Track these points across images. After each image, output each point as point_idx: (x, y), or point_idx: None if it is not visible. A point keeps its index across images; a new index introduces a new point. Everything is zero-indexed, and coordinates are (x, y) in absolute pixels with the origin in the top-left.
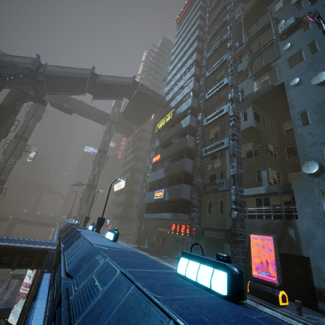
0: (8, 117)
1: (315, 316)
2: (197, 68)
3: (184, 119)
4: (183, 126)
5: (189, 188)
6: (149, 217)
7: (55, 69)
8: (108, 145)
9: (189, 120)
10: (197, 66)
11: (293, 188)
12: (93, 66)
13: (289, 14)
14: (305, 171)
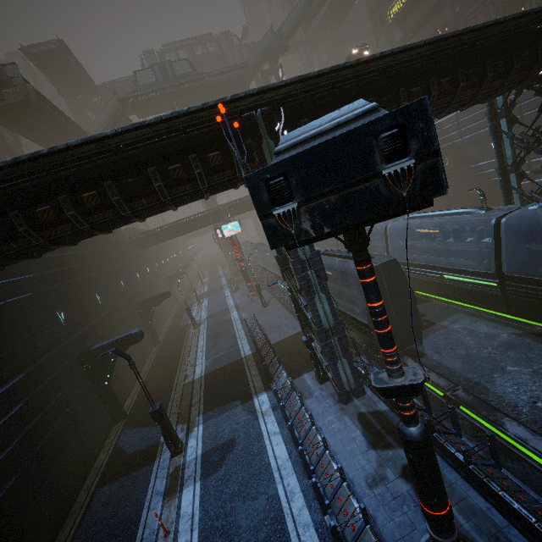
0: None
1: None
2: None
3: None
4: None
5: None
6: None
7: (283, 28)
8: None
9: None
10: None
11: None
12: None
13: None
14: None
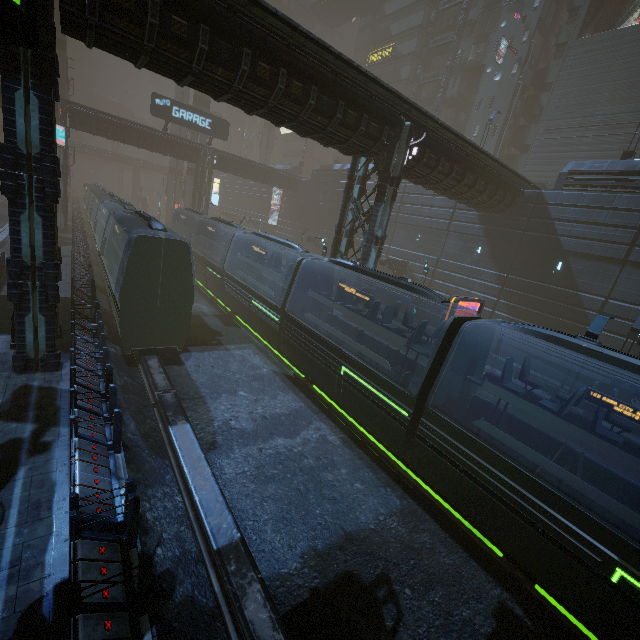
0: None
1: None
2: None
3: (404, 67)
4: (401, 77)
5: None
6: None
7: None
8: None
9: (409, 73)
10: None
11: None
12: None
13: None
14: None
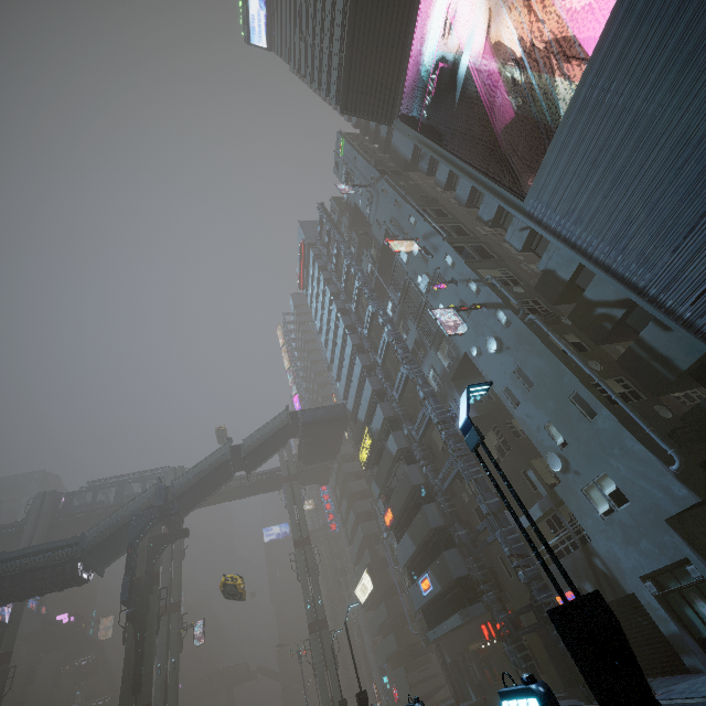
0: (151, 592)
1: (678, 684)
2: (362, 355)
3: (388, 441)
4: (393, 453)
5: (456, 552)
6: (436, 636)
7: (184, 480)
8: (306, 525)
9: (395, 442)
10: (360, 350)
11: (560, 496)
12: (229, 437)
13: (420, 267)
14: (554, 469)
